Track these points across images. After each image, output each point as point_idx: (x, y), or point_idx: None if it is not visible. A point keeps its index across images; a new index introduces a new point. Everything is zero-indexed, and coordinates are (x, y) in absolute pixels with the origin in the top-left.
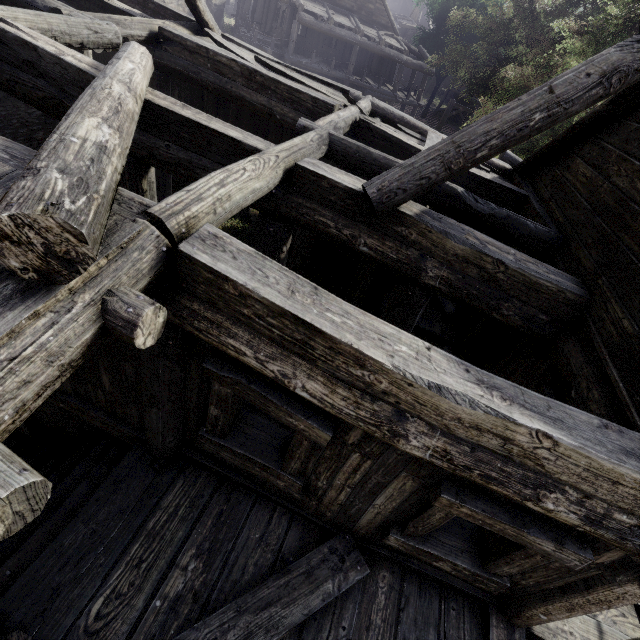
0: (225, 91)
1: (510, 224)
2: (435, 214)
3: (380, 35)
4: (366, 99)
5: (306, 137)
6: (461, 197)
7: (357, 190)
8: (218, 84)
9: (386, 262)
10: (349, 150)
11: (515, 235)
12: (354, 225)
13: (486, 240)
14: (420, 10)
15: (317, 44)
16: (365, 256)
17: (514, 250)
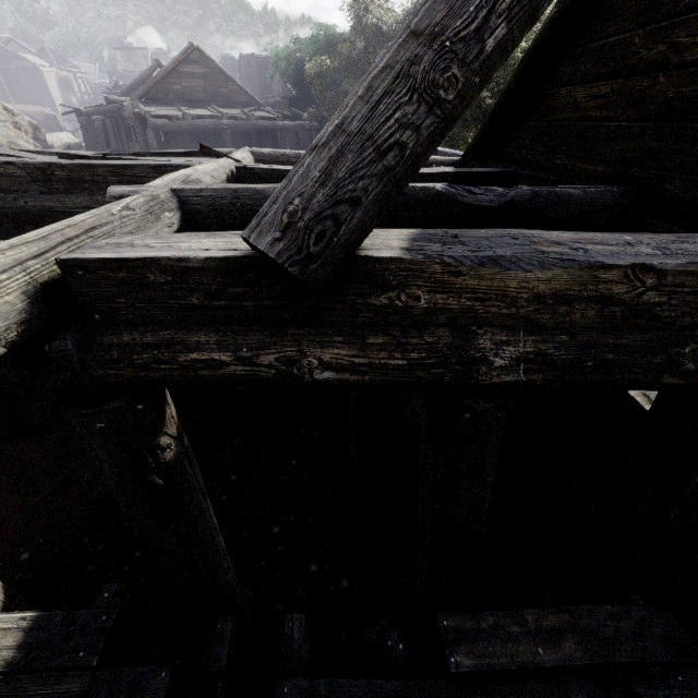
0: (19, 212)
1: (545, 204)
2: (439, 233)
3: (246, 112)
4: (241, 150)
5: (110, 205)
6: (447, 196)
7: (238, 256)
8: (3, 206)
9: (388, 380)
10: (220, 202)
11: (560, 218)
12: (277, 336)
13: (570, 238)
14: (277, 85)
15: (185, 144)
16: (336, 385)
17: (625, 234)
